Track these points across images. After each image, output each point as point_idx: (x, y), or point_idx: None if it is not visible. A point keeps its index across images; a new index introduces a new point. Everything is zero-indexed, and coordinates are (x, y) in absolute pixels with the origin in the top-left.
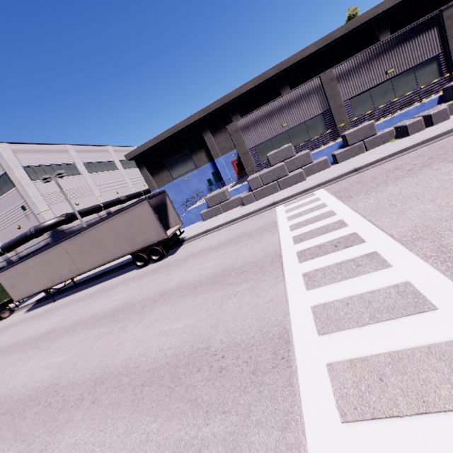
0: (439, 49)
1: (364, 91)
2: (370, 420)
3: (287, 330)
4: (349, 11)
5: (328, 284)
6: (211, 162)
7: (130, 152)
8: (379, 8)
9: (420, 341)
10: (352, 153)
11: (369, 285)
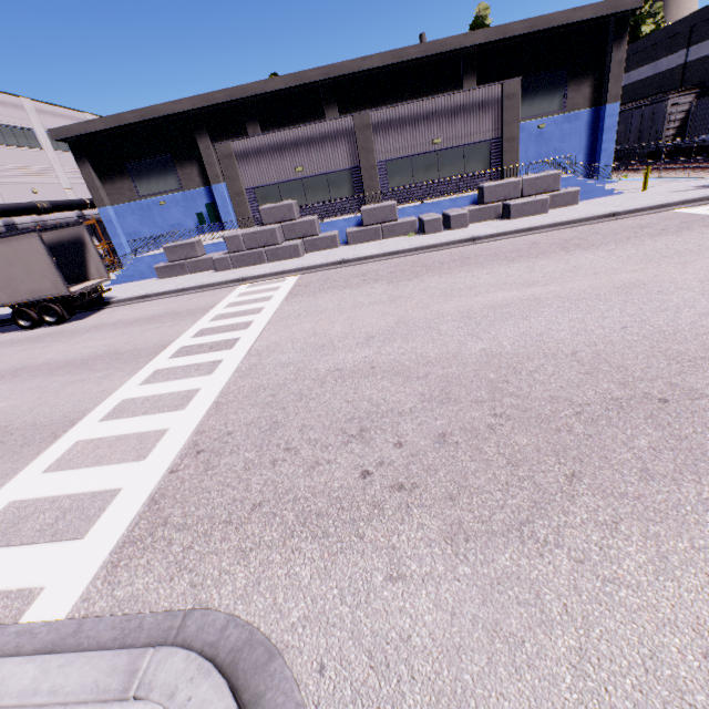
0: (494, 134)
1: (405, 157)
2: (59, 471)
3: (83, 417)
4: (478, 8)
5: (157, 383)
6: (206, 187)
7: (61, 128)
8: (469, 39)
9: (146, 429)
10: (367, 236)
11: (178, 388)
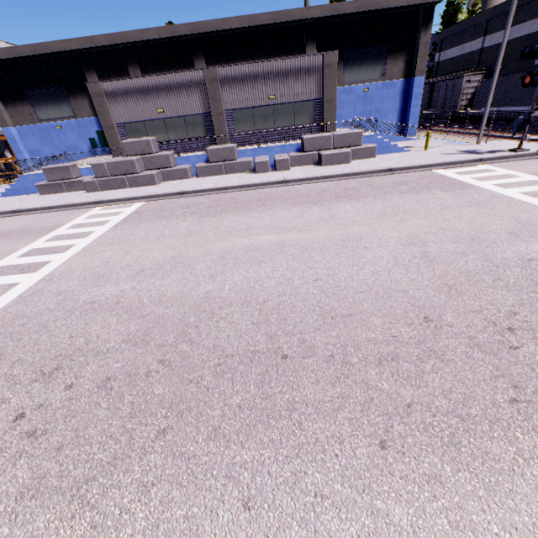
0: (317, 95)
1: (248, 108)
2: None
3: None
4: None
5: None
6: (97, 116)
7: None
8: (310, 12)
9: None
10: (213, 171)
11: None
